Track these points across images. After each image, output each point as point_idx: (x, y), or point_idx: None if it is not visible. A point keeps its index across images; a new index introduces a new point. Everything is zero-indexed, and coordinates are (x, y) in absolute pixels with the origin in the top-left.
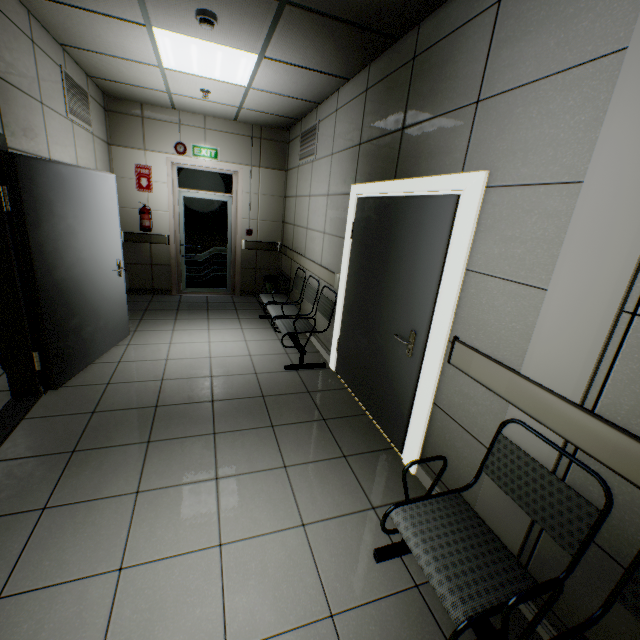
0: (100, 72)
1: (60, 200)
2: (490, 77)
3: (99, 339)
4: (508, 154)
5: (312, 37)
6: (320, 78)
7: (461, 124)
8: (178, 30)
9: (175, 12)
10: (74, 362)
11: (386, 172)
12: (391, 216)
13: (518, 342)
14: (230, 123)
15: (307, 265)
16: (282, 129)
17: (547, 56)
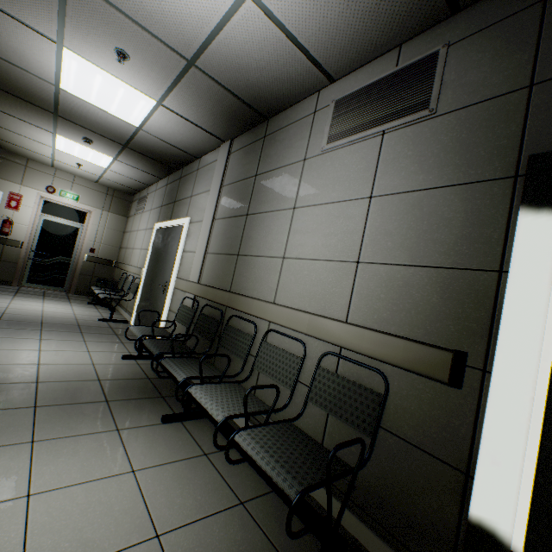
0: (8, 139)
1: None
2: (194, 190)
3: None
4: (195, 213)
5: (140, 160)
6: (147, 175)
7: (188, 202)
8: (71, 139)
9: (72, 134)
10: None
11: (168, 218)
12: (166, 235)
13: (191, 271)
14: (93, 183)
15: (129, 269)
16: (129, 194)
17: (203, 188)
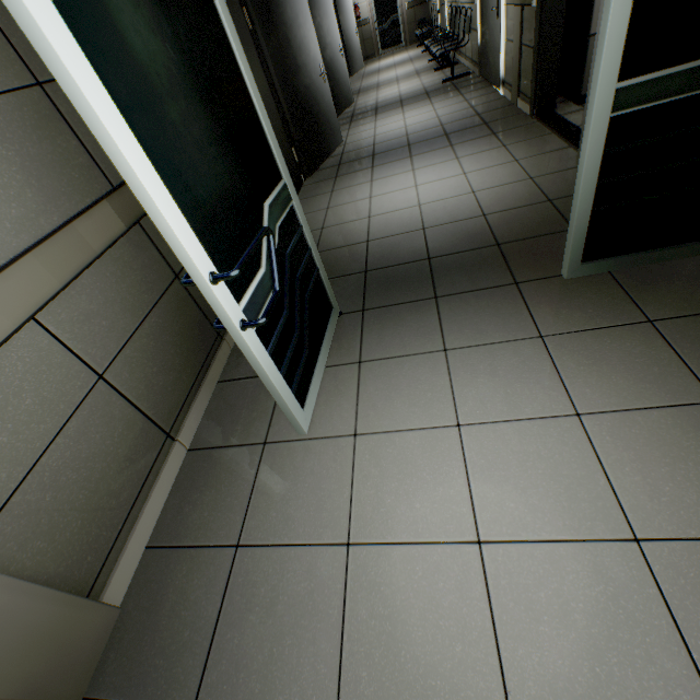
0: None
1: (341, 5)
2: None
3: (357, 64)
4: None
5: None
6: None
7: None
8: None
9: None
10: (353, 70)
11: None
12: None
13: None
14: None
15: None
16: None
17: None
